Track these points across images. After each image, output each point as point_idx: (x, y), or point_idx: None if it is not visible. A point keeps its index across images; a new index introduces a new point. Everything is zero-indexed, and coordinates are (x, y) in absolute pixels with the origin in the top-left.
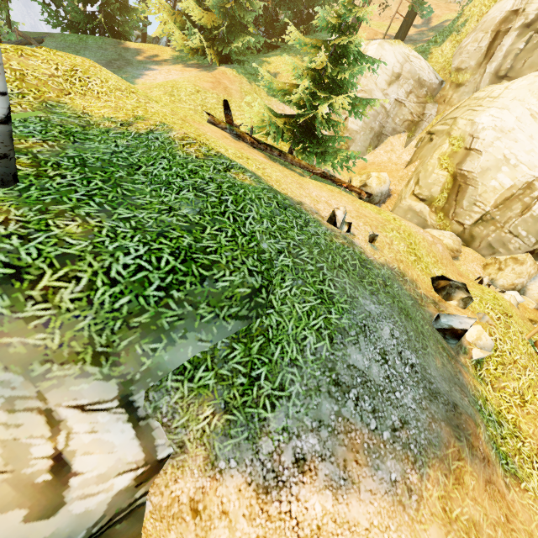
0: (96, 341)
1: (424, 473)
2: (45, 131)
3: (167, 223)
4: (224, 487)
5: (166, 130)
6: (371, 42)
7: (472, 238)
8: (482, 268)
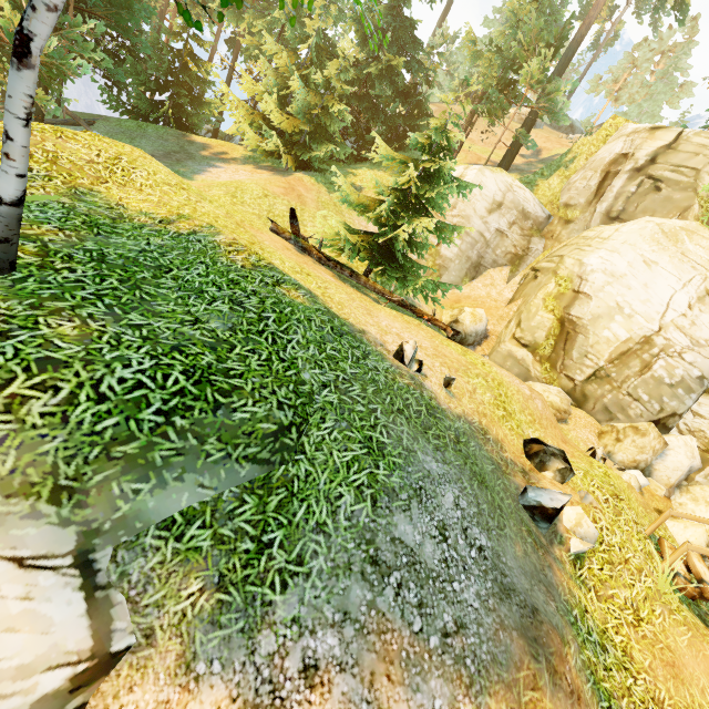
0: (61, 471)
1: (482, 704)
2: (66, 219)
3: (188, 336)
4: (198, 703)
5: (212, 233)
6: (471, 167)
7: (585, 397)
8: (597, 437)
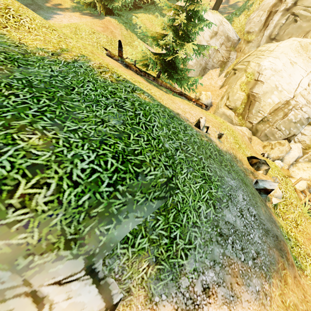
0: (66, 232)
1: (270, 282)
2: None
3: (104, 132)
4: None
5: (86, 60)
6: None
7: (257, 131)
8: (262, 148)
